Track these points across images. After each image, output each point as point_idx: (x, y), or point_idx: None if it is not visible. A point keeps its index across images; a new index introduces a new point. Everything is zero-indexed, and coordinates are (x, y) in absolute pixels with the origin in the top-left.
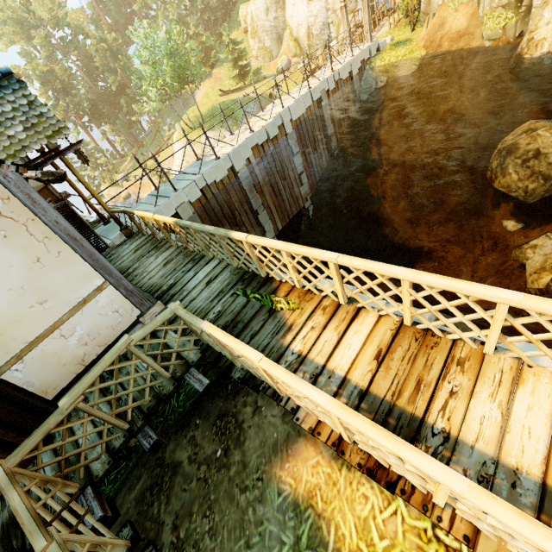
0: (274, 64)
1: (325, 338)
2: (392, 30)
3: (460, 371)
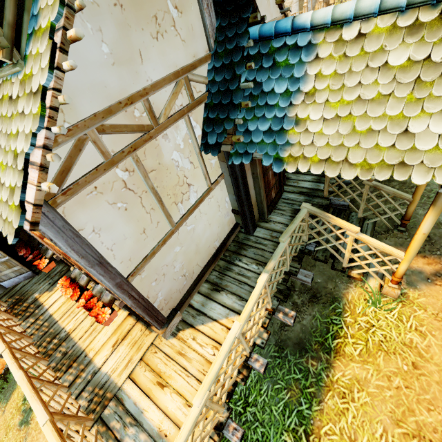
0: None
1: None
2: None
3: None
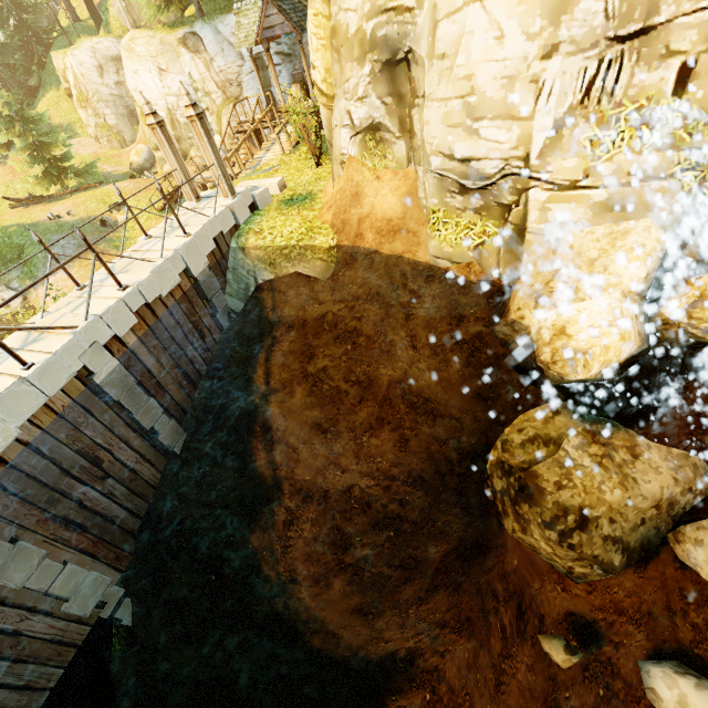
0: (129, 153)
1: None
2: (288, 156)
3: None
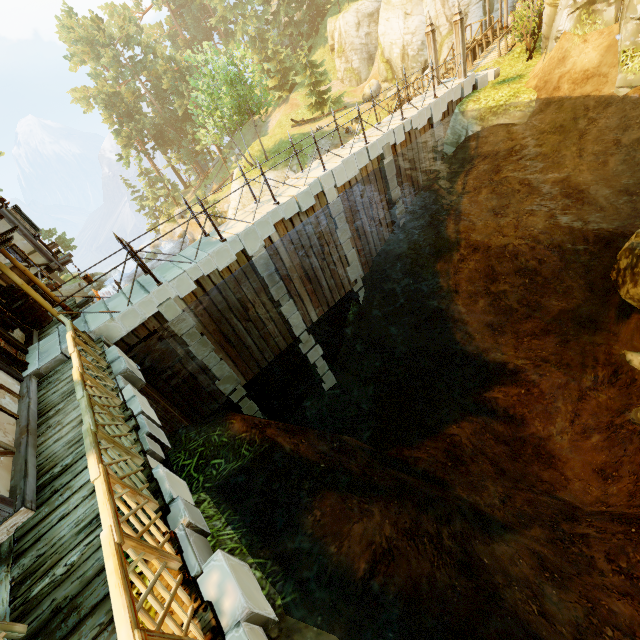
0: (362, 88)
1: None
2: (502, 58)
3: None
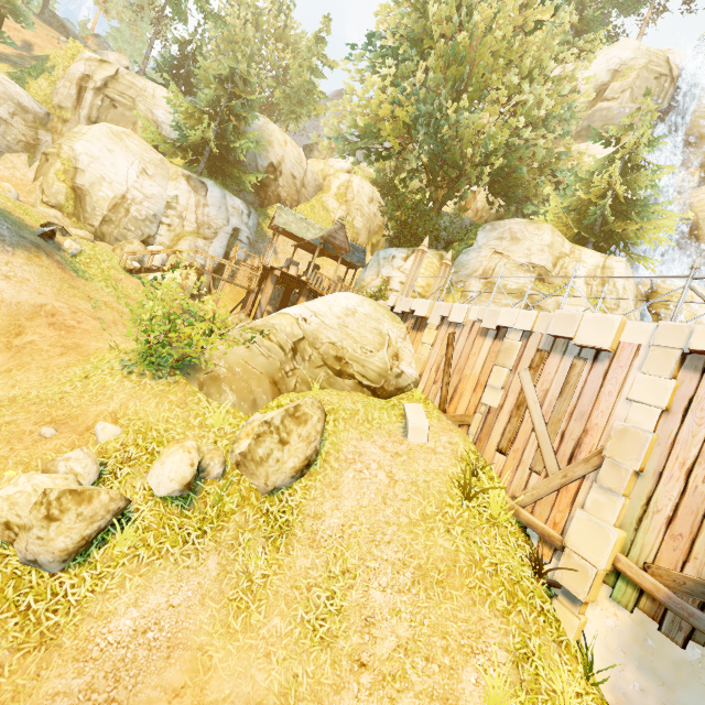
0: None
1: None
2: None
3: None
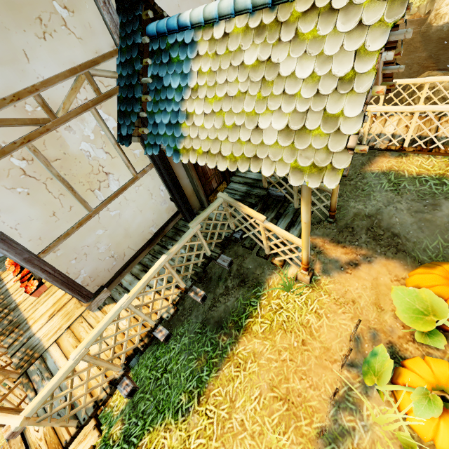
0: None
1: (375, 126)
2: None
3: (446, 123)
